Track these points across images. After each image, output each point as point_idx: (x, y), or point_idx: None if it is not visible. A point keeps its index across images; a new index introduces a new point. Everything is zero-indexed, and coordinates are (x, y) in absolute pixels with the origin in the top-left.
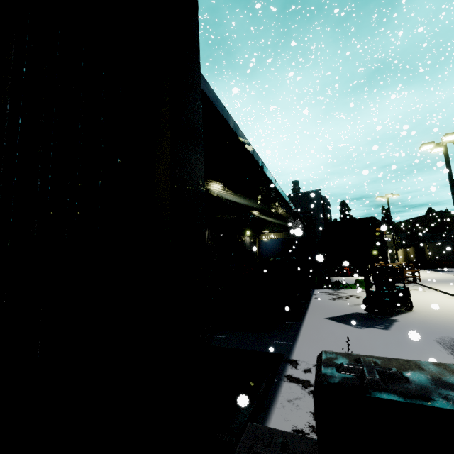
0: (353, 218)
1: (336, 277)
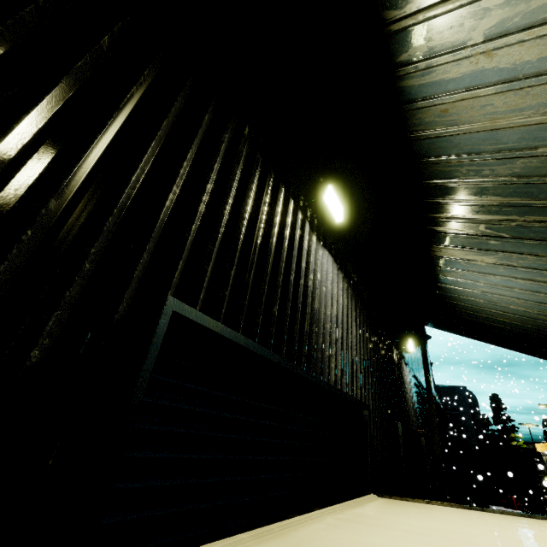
0: (511, 420)
1: (497, 506)
